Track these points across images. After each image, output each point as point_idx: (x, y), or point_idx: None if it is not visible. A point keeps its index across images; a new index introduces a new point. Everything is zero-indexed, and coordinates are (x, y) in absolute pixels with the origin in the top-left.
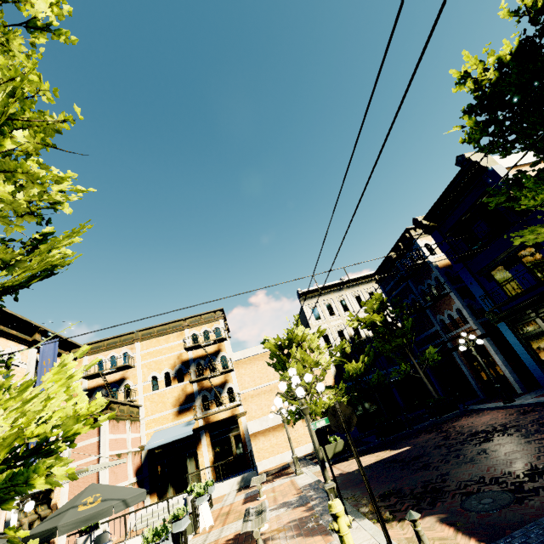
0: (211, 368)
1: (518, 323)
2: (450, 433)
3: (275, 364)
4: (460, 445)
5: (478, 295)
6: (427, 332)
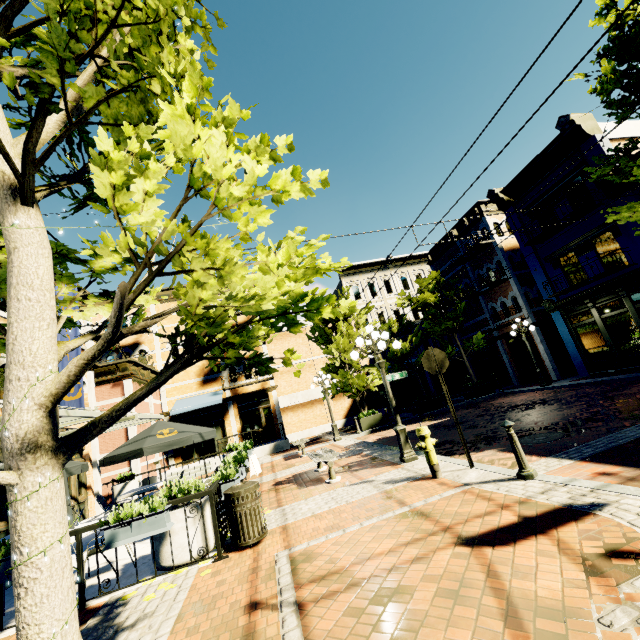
0: None
1: (573, 313)
2: (489, 408)
3: (317, 338)
4: (502, 413)
5: (540, 282)
6: (475, 320)
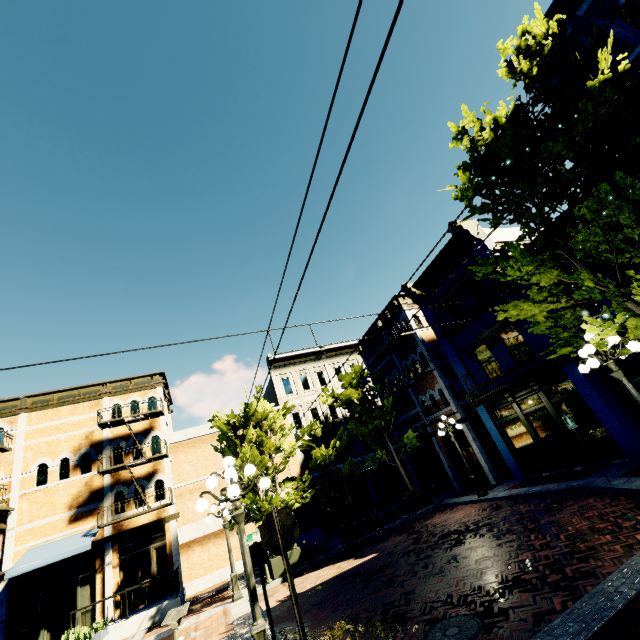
0: (134, 453)
1: (496, 407)
2: (421, 535)
3: (225, 448)
4: (430, 551)
5: (461, 375)
6: (408, 414)
